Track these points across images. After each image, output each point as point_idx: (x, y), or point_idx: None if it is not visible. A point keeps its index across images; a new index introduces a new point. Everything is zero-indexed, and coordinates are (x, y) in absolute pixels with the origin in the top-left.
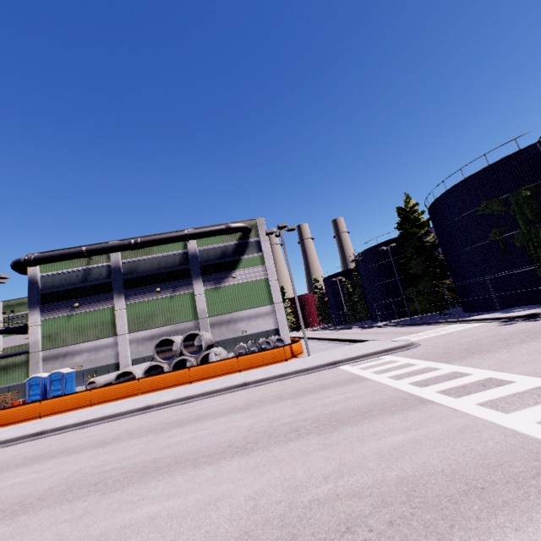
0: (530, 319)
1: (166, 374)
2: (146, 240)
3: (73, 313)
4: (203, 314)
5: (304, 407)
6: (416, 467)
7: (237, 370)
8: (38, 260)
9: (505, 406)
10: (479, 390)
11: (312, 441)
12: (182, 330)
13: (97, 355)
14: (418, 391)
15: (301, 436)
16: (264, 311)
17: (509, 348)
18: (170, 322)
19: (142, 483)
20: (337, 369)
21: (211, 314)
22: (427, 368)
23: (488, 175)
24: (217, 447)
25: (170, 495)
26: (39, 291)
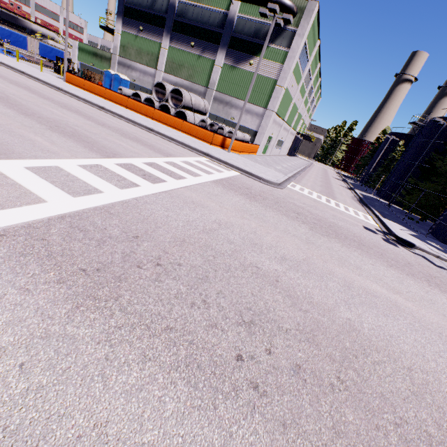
0: (398, 243)
1: (142, 104)
2: None
3: (138, 34)
4: (212, 85)
5: (101, 134)
6: None
7: (179, 129)
8: None
9: (94, 168)
10: (133, 172)
11: (37, 126)
12: (195, 90)
13: (144, 78)
14: (132, 160)
15: (46, 126)
16: (256, 111)
17: (262, 206)
18: (190, 79)
19: None
20: (195, 155)
21: (218, 90)
22: (195, 174)
23: None
24: (33, 112)
25: None
26: (124, 2)
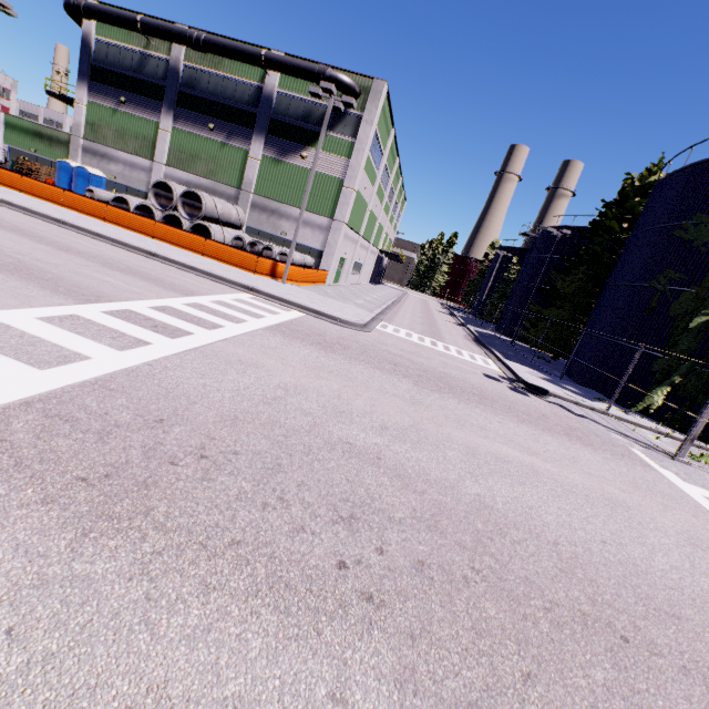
0: (528, 391)
1: (133, 215)
2: (211, 41)
3: (118, 108)
4: (248, 186)
5: (68, 266)
6: None
7: (200, 252)
8: (88, 11)
9: (67, 322)
10: (136, 323)
11: None
12: (220, 193)
13: (131, 173)
14: (130, 304)
15: None
16: (318, 222)
17: (344, 359)
18: (211, 176)
19: None
20: (233, 291)
21: (258, 192)
22: (236, 319)
23: None
24: None
25: None
26: (90, 59)
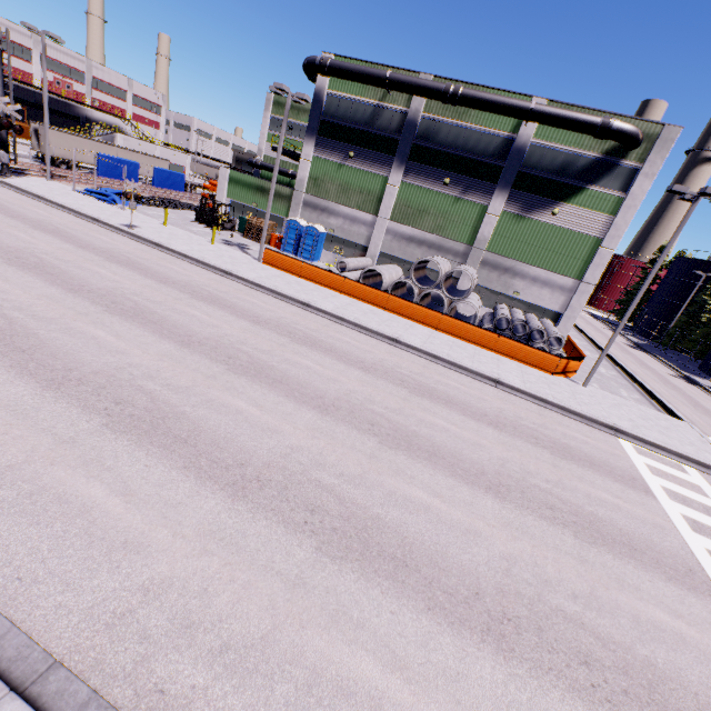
0: None
1: (416, 306)
2: (470, 95)
3: (344, 163)
4: (481, 243)
5: (563, 480)
6: (669, 665)
7: (489, 348)
8: (332, 70)
9: None
10: None
11: (566, 539)
12: (446, 248)
13: (351, 227)
14: None
15: (555, 522)
16: (560, 283)
17: None
18: (438, 231)
19: (410, 456)
20: (615, 443)
21: (491, 249)
22: None
23: None
24: (471, 465)
25: (435, 493)
26: (320, 115)
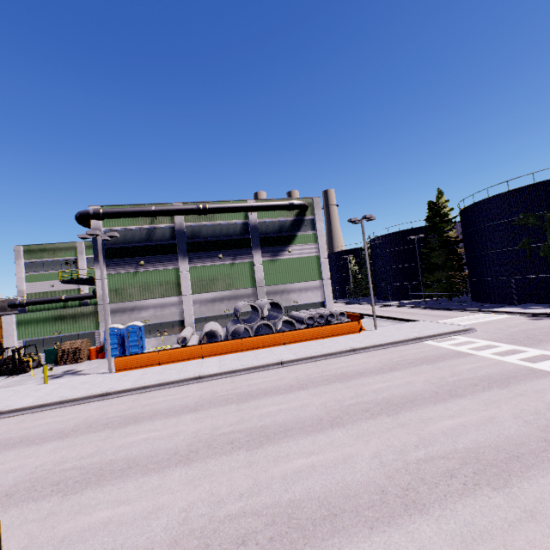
0: None
1: (264, 336)
2: (214, 207)
3: (138, 270)
4: (261, 282)
5: (452, 371)
6: None
7: (321, 337)
8: (107, 215)
9: None
10: None
11: (502, 392)
12: (241, 295)
13: (163, 312)
14: (534, 366)
15: (487, 389)
16: (313, 285)
17: None
18: (230, 287)
19: (409, 410)
20: (427, 344)
21: (267, 284)
22: (516, 350)
23: (531, 192)
24: (427, 393)
25: (450, 416)
26: (103, 245)
